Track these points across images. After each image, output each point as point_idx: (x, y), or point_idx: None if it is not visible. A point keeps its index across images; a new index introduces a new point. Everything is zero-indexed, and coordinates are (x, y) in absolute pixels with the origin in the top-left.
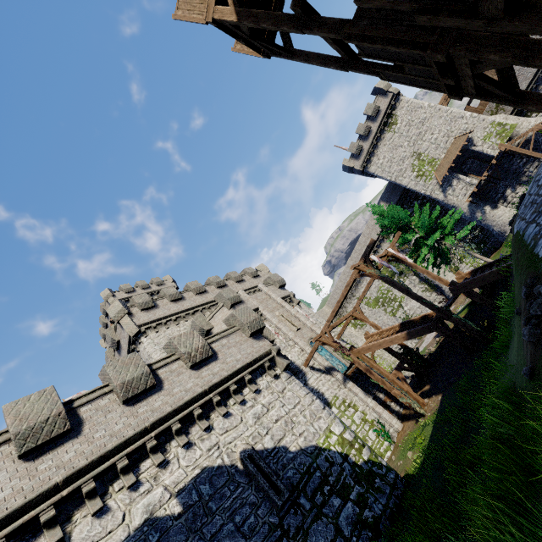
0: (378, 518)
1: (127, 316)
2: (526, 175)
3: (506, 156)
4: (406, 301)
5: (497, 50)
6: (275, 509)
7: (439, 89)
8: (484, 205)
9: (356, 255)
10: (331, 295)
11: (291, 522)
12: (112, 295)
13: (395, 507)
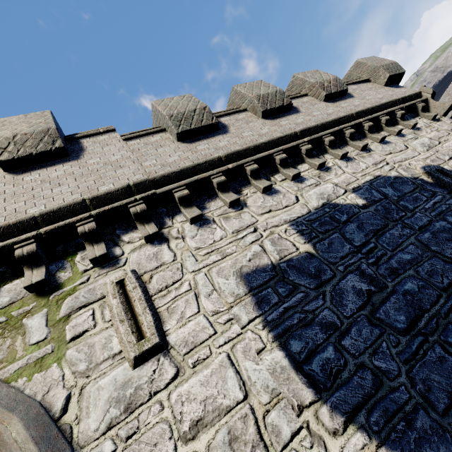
0: None
1: None
2: None
3: None
4: None
5: None
6: None
7: None
8: None
9: None
10: None
11: None
12: None
13: None
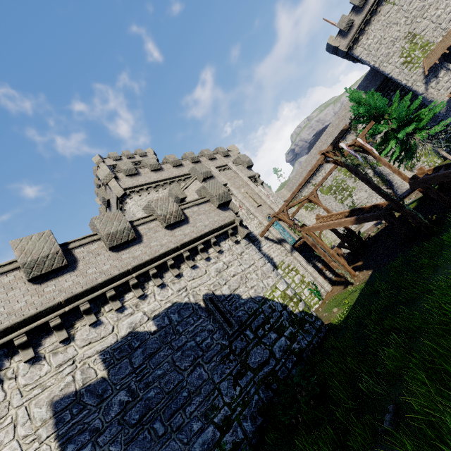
0: (302, 349)
1: (114, 179)
2: None
3: None
4: (356, 192)
5: None
6: (227, 336)
7: None
8: None
9: (321, 144)
10: (291, 179)
11: (238, 345)
12: (102, 161)
13: (317, 344)
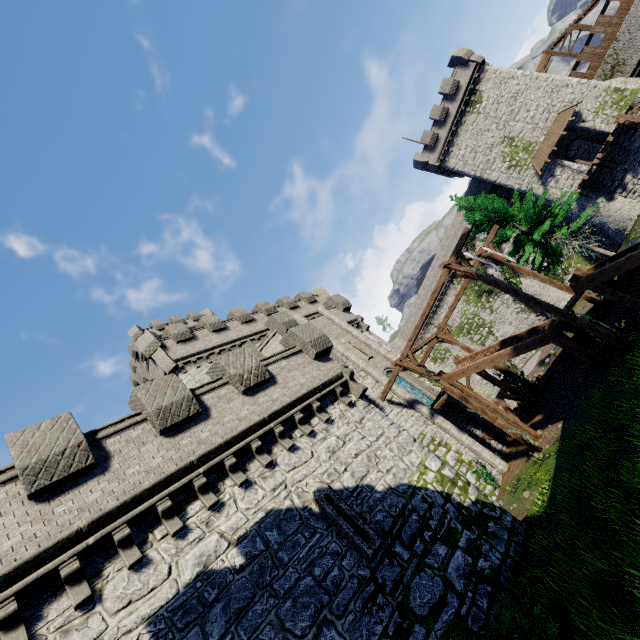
0: (497, 569)
1: (160, 349)
2: None
3: (626, 131)
4: (498, 327)
5: None
6: (364, 559)
7: None
8: (597, 197)
9: (434, 273)
10: (404, 324)
11: (387, 574)
12: (141, 334)
13: (518, 556)
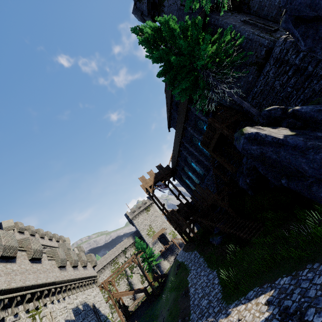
0: None
1: (13, 231)
2: (175, 252)
3: (172, 243)
4: None
5: (182, 230)
6: None
7: (173, 226)
8: (162, 257)
9: (108, 256)
10: None
11: None
12: None
13: None
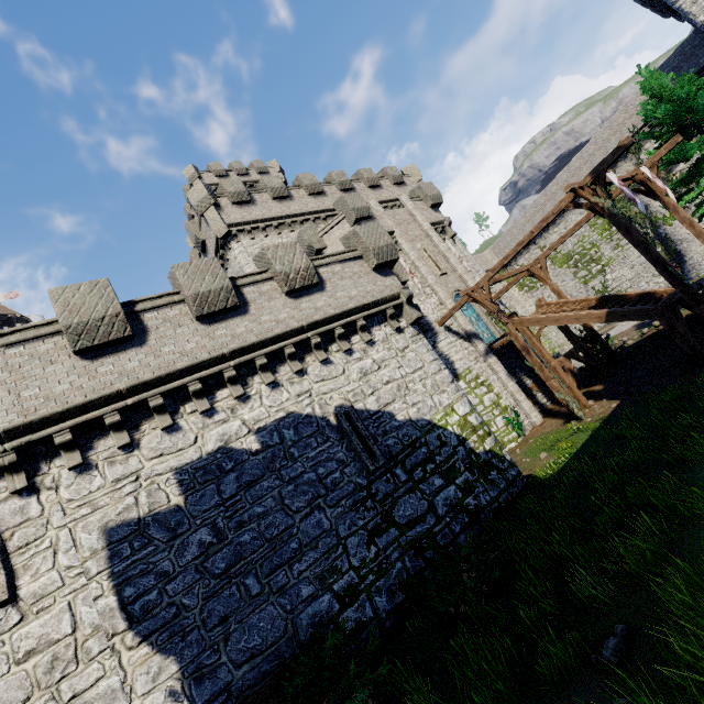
0: (481, 508)
1: (213, 208)
2: None
3: None
4: (615, 267)
5: None
6: (365, 472)
7: None
8: None
9: (567, 176)
10: (503, 235)
11: (381, 488)
12: (198, 177)
13: (505, 503)
